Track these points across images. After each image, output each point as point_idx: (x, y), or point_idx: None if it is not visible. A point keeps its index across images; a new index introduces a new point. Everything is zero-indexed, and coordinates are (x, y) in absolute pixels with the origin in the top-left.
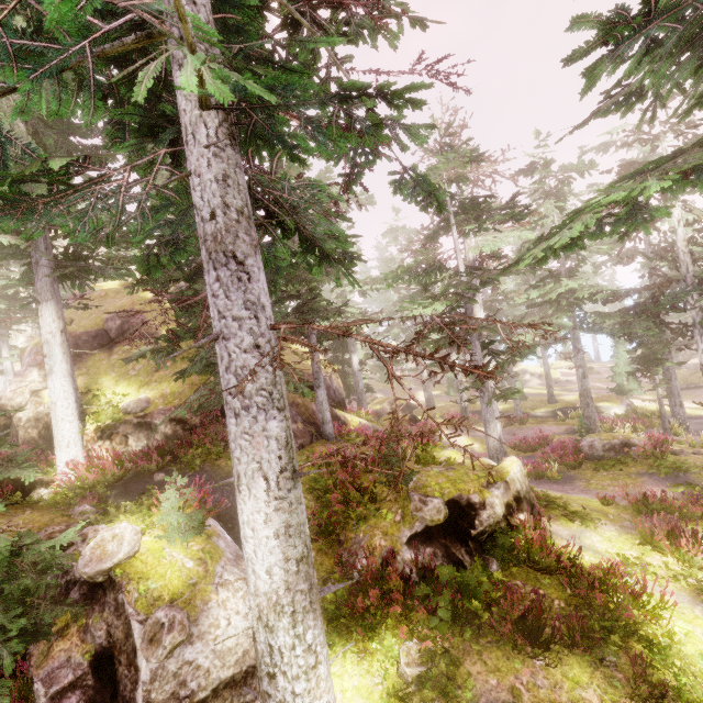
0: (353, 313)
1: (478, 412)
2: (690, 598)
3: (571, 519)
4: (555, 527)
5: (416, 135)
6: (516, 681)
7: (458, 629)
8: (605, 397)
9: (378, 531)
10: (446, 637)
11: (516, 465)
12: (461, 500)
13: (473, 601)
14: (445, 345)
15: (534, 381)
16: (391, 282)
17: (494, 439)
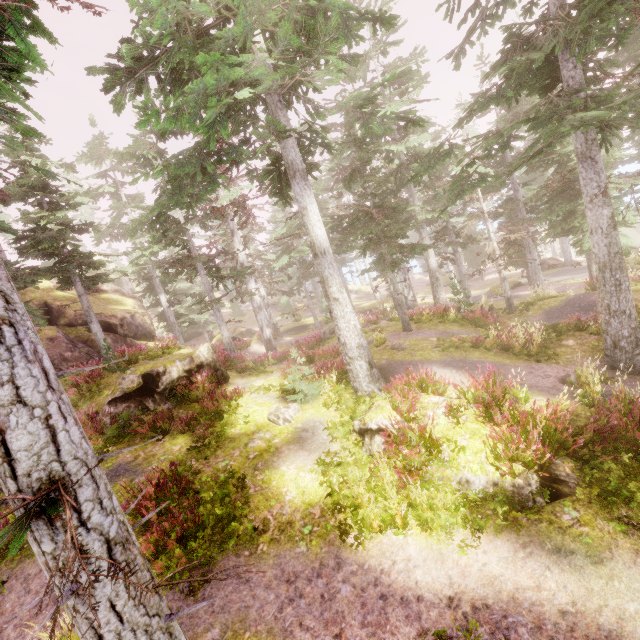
0: (100, 261)
1: (299, 327)
2: (278, 396)
3: (252, 374)
4: (239, 381)
5: (13, 141)
6: (142, 452)
7: (122, 439)
8: (385, 300)
9: (94, 403)
10: (112, 444)
11: (205, 347)
12: (153, 373)
13: (134, 423)
14: (176, 276)
15: (352, 297)
16: (132, 234)
17: (226, 337)
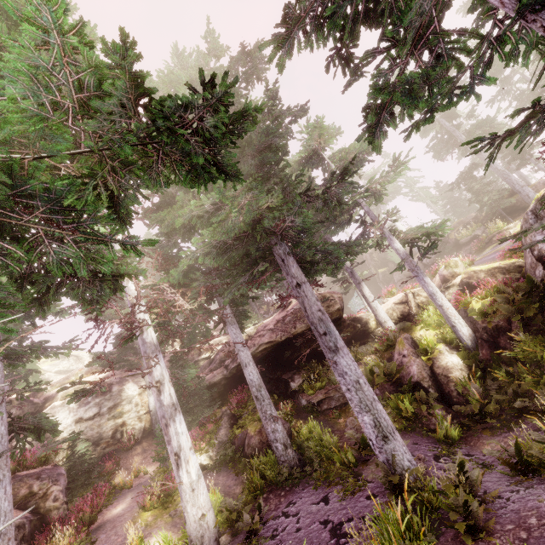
0: None
1: None
2: None
3: None
4: None
5: None
6: None
7: None
8: None
9: None
10: None
11: None
12: None
13: None
14: None
15: None
16: None
17: None
